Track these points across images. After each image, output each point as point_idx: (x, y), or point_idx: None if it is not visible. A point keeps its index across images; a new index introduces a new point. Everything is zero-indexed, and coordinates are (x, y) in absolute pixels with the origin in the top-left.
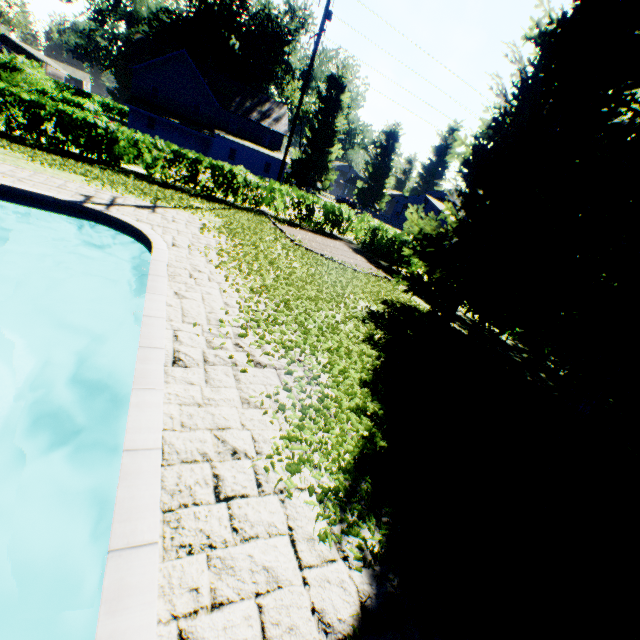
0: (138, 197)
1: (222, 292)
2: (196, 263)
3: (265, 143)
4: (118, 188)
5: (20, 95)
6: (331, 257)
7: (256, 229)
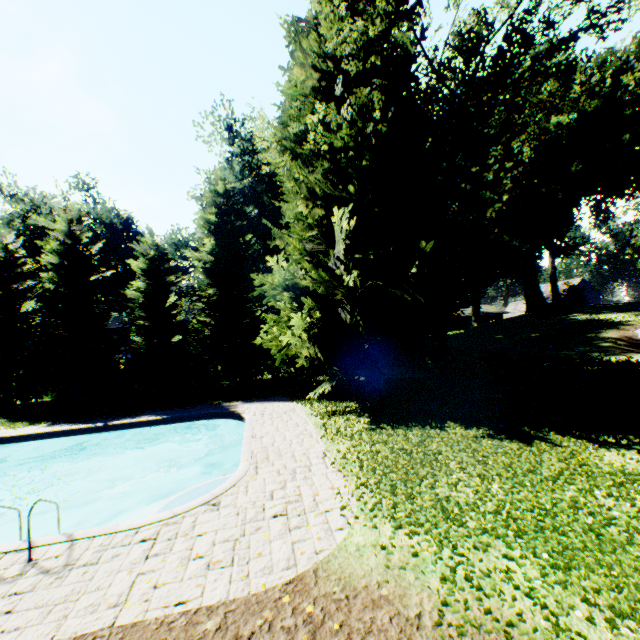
0: None
1: None
2: None
3: None
4: None
5: None
6: None
7: None
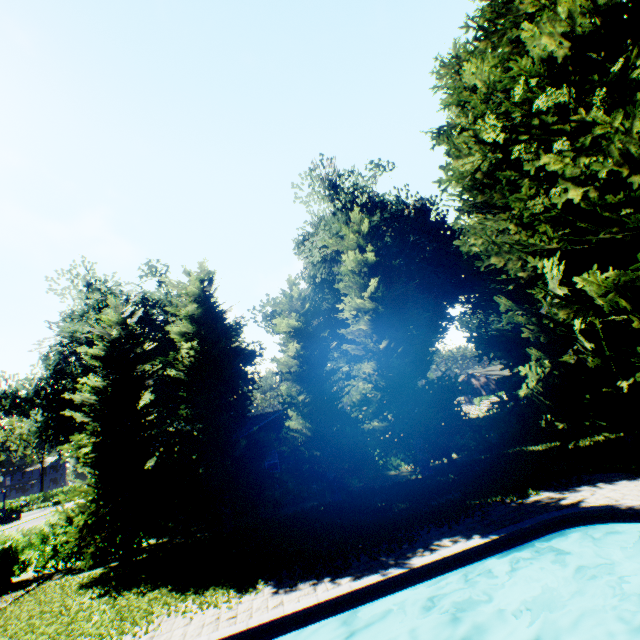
0: None
1: None
2: None
3: None
4: None
5: None
6: None
7: None
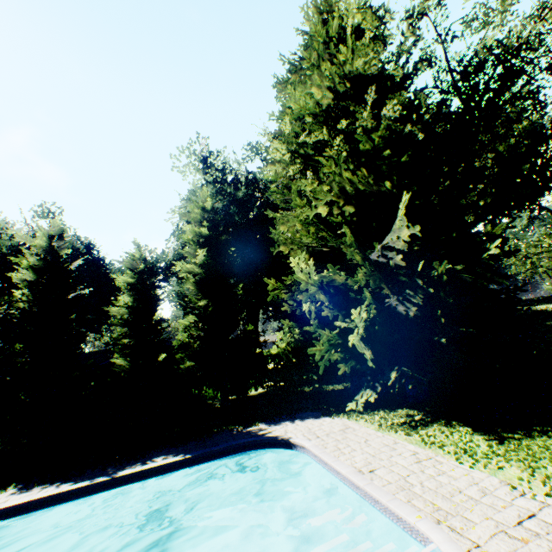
0: None
1: None
2: None
3: None
4: None
5: None
6: None
7: None
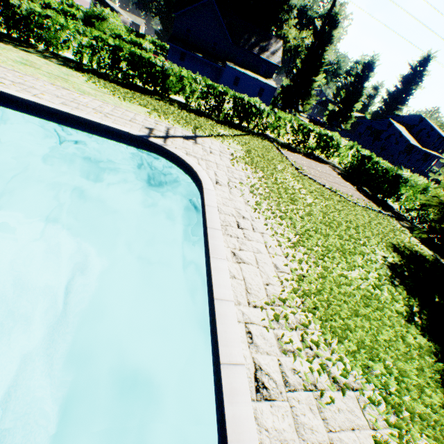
0: (183, 127)
1: (267, 247)
2: (237, 205)
3: (260, 71)
4: (168, 118)
5: (107, 41)
6: (330, 187)
7: (268, 157)
